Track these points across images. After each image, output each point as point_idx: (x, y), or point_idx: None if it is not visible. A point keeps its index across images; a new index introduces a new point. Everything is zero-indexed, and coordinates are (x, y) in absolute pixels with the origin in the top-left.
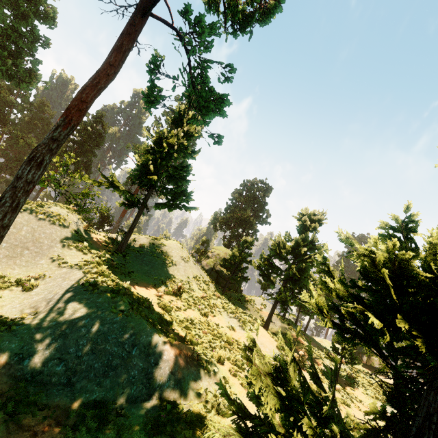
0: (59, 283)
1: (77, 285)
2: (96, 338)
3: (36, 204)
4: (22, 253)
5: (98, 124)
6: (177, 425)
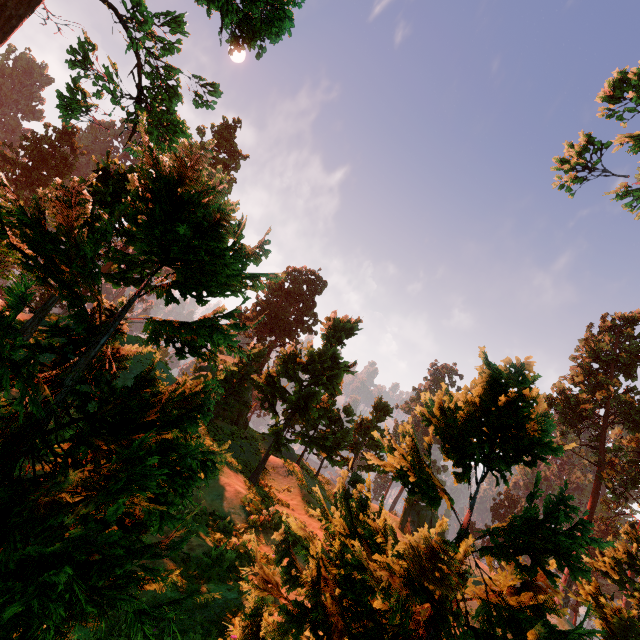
0: None
1: None
2: None
3: None
4: None
5: (64, 144)
6: None
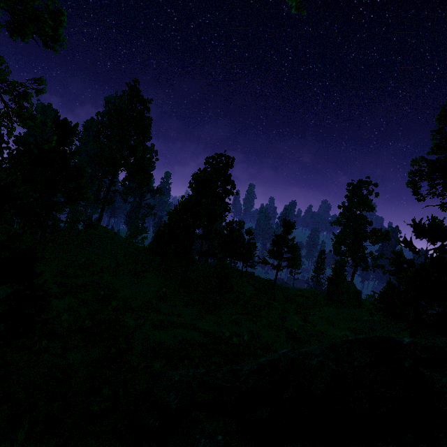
0: None
1: None
2: None
3: None
4: None
5: None
6: None
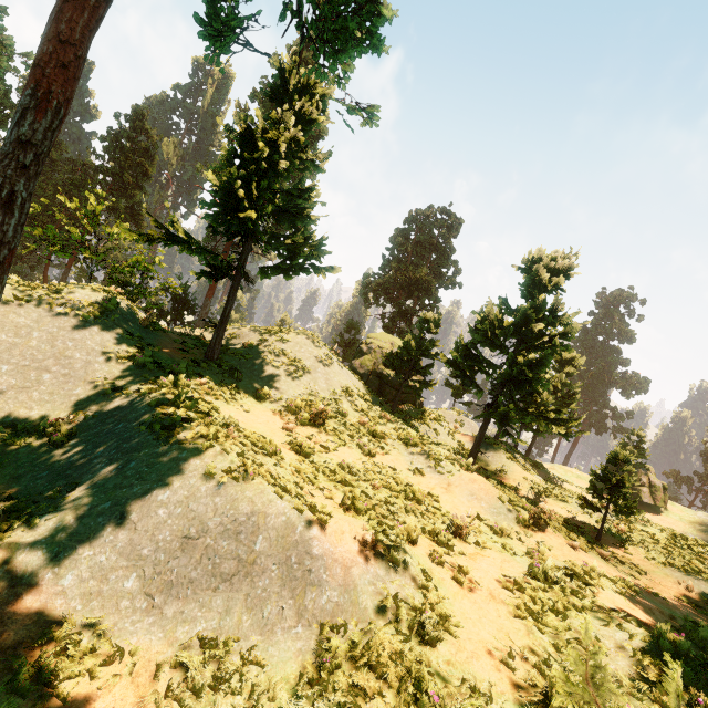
0: (111, 427)
1: (141, 429)
2: (186, 526)
3: (48, 288)
4: (39, 379)
5: (140, 133)
6: (354, 673)
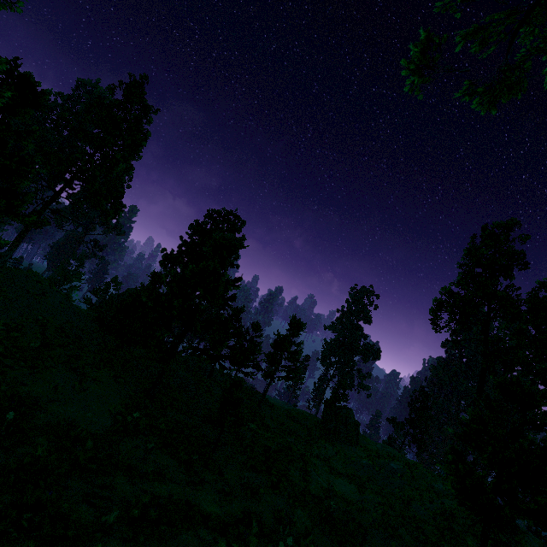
0: None
1: None
2: None
3: None
4: None
5: None
6: None
